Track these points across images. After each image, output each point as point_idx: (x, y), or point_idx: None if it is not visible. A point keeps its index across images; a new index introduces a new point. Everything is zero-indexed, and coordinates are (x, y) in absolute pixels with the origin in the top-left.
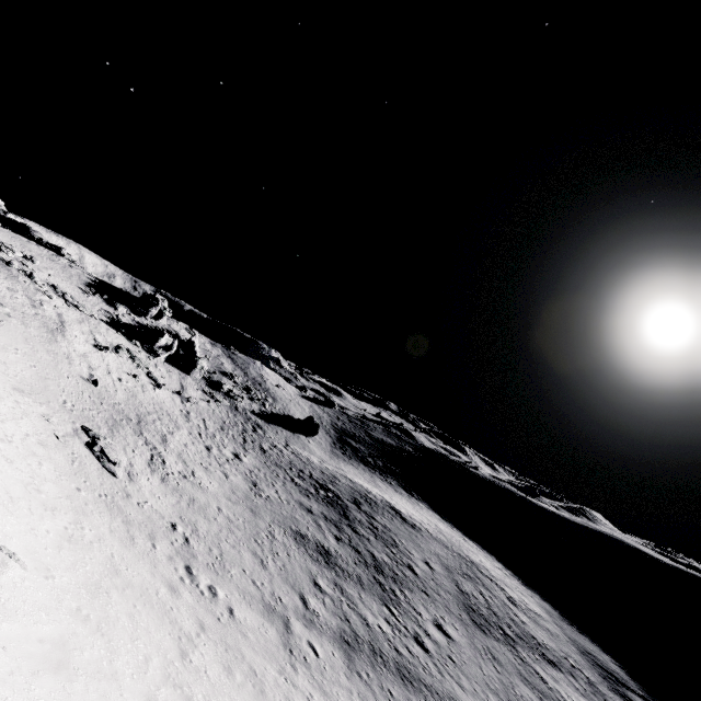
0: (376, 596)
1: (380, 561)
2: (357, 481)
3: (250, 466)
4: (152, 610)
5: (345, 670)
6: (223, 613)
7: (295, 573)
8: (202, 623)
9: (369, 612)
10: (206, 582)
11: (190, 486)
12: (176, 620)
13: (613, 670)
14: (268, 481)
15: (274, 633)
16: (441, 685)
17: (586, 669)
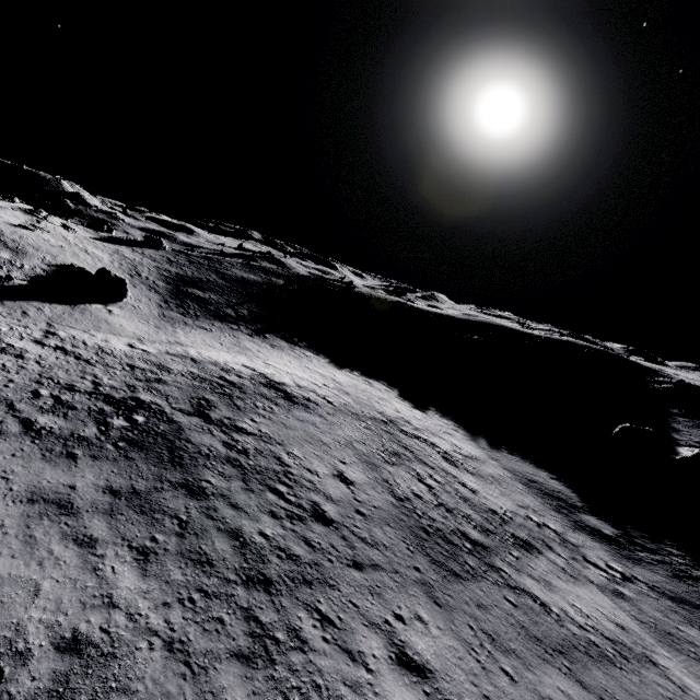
0: None
1: (258, 546)
2: (208, 356)
3: None
4: None
5: None
6: None
7: None
8: None
9: None
10: None
11: None
12: None
13: (557, 491)
14: None
15: None
16: None
17: (546, 515)
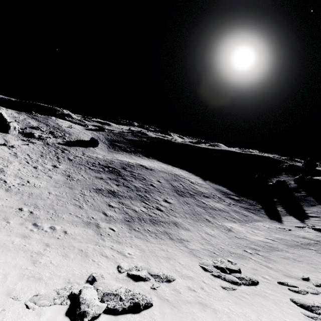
0: (138, 200)
1: (138, 187)
2: (123, 159)
3: (64, 169)
4: (9, 252)
5: (128, 231)
6: (61, 235)
7: (98, 205)
8: (47, 244)
9: (136, 207)
10: (48, 226)
11: (27, 188)
12: (29, 249)
13: (226, 191)
14: (76, 172)
15: (91, 231)
16: (168, 219)
17: (218, 194)
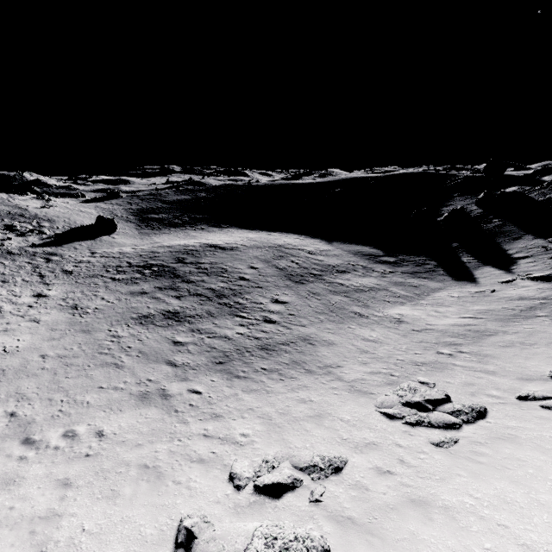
0: (226, 315)
1: (219, 289)
2: (174, 244)
3: (60, 295)
4: None
5: (226, 384)
6: (92, 444)
7: (153, 350)
8: (65, 481)
9: (227, 330)
10: (58, 434)
11: None
12: (23, 515)
13: (372, 252)
14: (89, 295)
15: (154, 412)
16: (292, 335)
17: (360, 262)
